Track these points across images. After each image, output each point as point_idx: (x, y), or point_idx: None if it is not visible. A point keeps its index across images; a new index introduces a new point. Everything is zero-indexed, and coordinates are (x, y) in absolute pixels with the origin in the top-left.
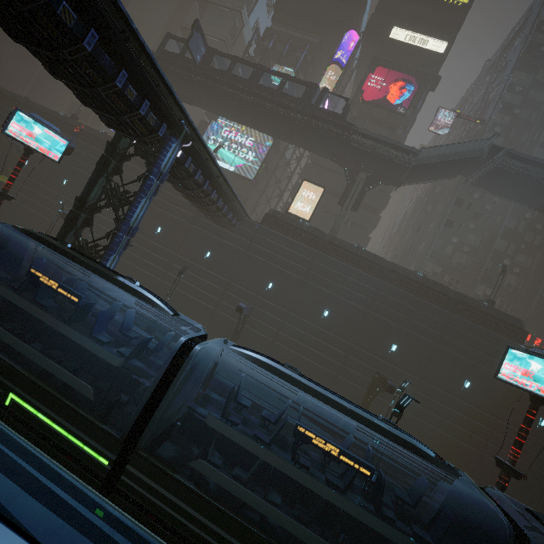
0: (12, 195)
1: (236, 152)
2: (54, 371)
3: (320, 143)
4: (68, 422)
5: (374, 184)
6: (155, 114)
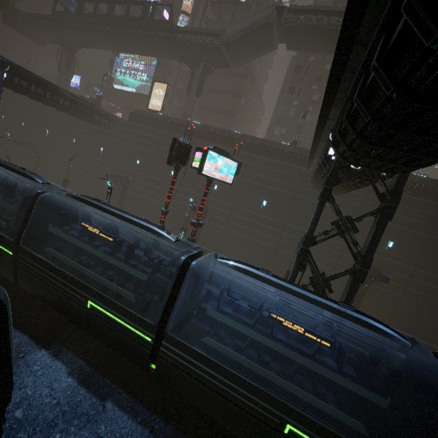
0: (1, 139)
1: (135, 77)
2: None
3: (167, 49)
4: None
5: (209, 71)
6: None
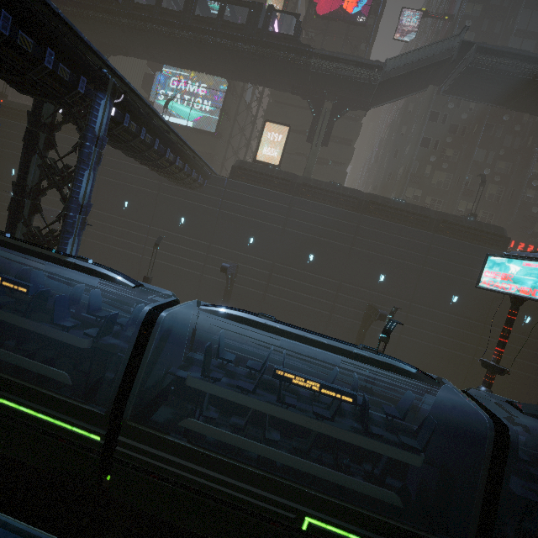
0: None
1: (191, 104)
2: (25, 365)
3: (277, 75)
4: (51, 409)
5: (341, 113)
6: (67, 66)
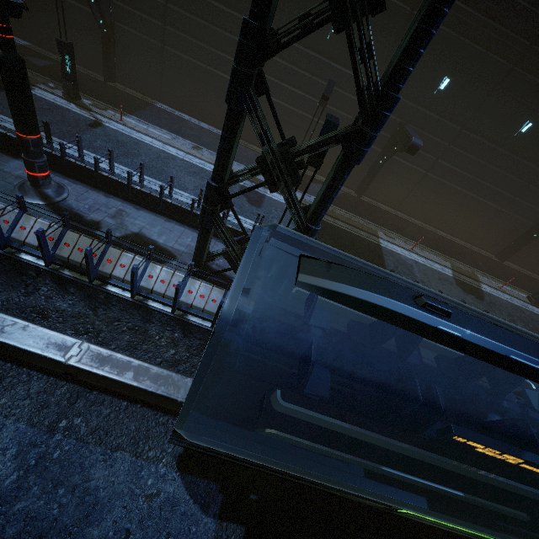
0: None
1: None
2: (469, 501)
3: None
4: (492, 533)
5: None
6: None
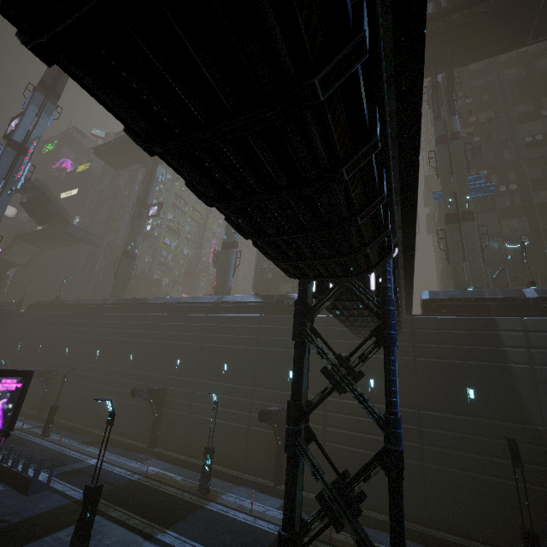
0: None
1: None
2: None
3: None
4: None
5: (6, 271)
6: None
